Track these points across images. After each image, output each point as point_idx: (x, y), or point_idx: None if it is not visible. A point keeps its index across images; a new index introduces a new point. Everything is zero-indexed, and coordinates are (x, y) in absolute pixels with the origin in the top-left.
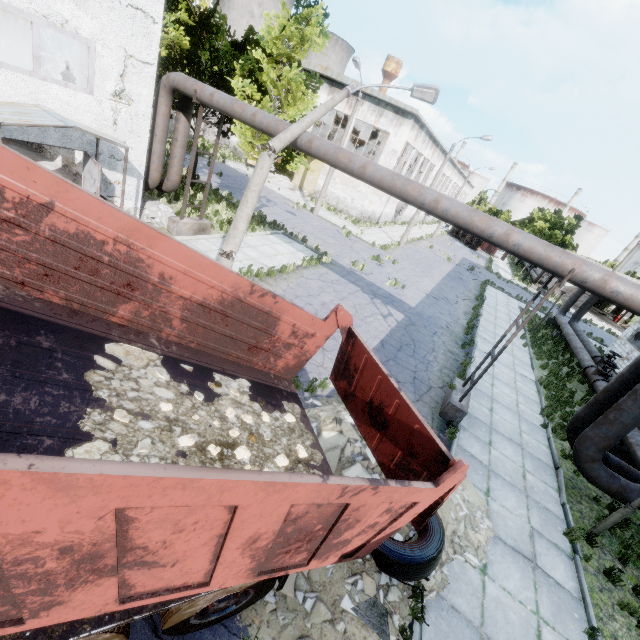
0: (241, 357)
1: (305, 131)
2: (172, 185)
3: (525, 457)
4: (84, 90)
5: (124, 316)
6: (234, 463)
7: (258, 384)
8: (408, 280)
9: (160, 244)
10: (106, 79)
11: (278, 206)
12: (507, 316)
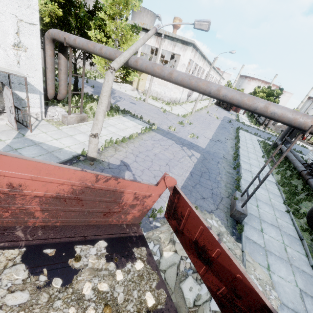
0: (99, 221)
1: (132, 55)
2: (62, 96)
3: (283, 235)
4: None
5: None
6: None
7: (113, 239)
8: (199, 133)
9: None
10: (7, 36)
11: (126, 100)
12: (252, 145)
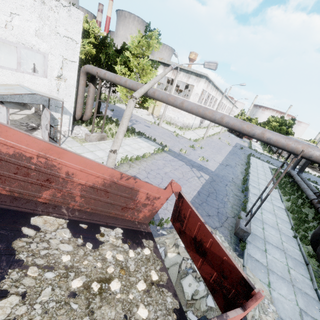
0: (117, 214)
1: (151, 87)
2: (87, 117)
3: (287, 258)
4: (42, 76)
5: (46, 197)
6: (109, 294)
7: (128, 230)
8: (209, 156)
9: (65, 156)
10: (53, 70)
11: (141, 123)
12: (263, 172)
